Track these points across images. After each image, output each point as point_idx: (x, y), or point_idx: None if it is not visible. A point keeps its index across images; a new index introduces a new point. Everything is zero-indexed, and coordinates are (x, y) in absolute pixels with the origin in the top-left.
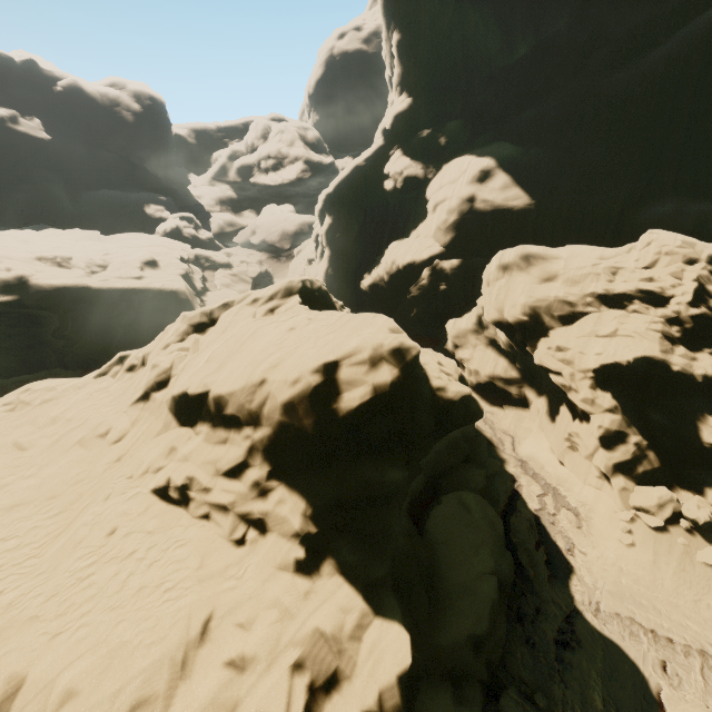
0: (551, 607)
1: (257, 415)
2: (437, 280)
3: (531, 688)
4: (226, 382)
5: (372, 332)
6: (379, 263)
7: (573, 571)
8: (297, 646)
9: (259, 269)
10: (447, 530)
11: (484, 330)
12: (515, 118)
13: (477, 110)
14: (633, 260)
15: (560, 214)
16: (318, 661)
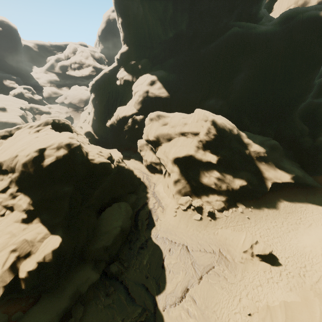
0: (142, 237)
1: (14, 168)
2: (135, 124)
3: (125, 261)
4: (3, 157)
5: (61, 138)
6: (114, 115)
7: (155, 226)
8: (15, 245)
9: (65, 115)
10: (109, 214)
11: (149, 144)
12: (167, 61)
13: (154, 56)
14: (192, 119)
15: (179, 100)
16: (23, 249)
